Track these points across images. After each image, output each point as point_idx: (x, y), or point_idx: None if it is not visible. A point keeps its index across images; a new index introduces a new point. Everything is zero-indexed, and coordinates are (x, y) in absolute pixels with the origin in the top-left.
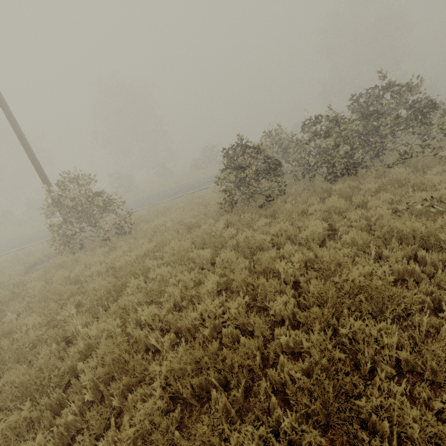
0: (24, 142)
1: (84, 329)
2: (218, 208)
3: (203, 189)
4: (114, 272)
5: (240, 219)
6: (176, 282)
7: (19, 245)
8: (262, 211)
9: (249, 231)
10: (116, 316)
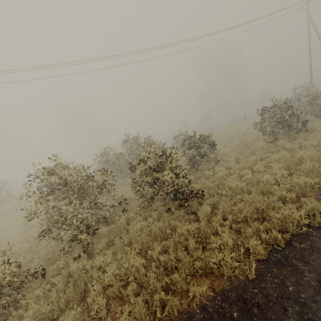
0: None
1: None
2: None
3: None
4: None
5: None
6: None
7: None
8: None
9: None
10: None
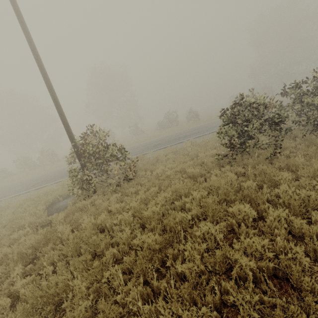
0: (56, 101)
1: (145, 307)
2: (216, 159)
3: (178, 143)
4: (139, 220)
5: (244, 171)
6: (241, 248)
7: (37, 185)
8: (266, 163)
9: (269, 183)
10: (187, 295)
